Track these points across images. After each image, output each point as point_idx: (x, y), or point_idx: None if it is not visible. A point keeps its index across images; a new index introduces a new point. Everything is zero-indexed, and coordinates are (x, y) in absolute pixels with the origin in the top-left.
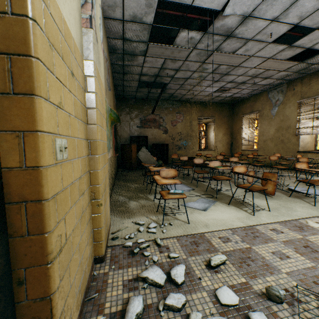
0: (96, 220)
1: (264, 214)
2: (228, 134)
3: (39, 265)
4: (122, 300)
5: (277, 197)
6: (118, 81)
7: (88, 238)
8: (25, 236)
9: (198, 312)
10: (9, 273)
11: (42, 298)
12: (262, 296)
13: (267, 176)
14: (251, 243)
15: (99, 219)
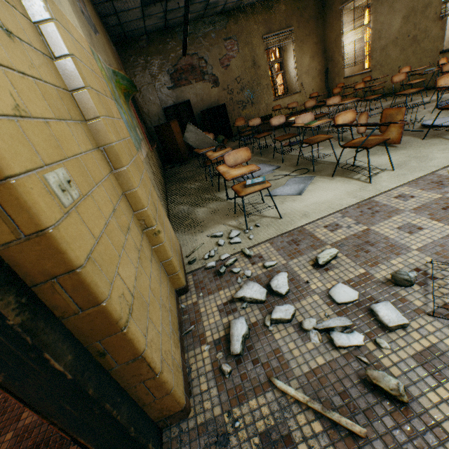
0: (160, 251)
1: (386, 177)
2: (318, 54)
3: (113, 334)
4: (222, 326)
5: (405, 144)
6: (104, 7)
7: (159, 275)
8: (79, 312)
9: (311, 318)
10: (84, 351)
11: (133, 359)
12: (387, 283)
13: (389, 114)
14: (369, 224)
15: (164, 249)
